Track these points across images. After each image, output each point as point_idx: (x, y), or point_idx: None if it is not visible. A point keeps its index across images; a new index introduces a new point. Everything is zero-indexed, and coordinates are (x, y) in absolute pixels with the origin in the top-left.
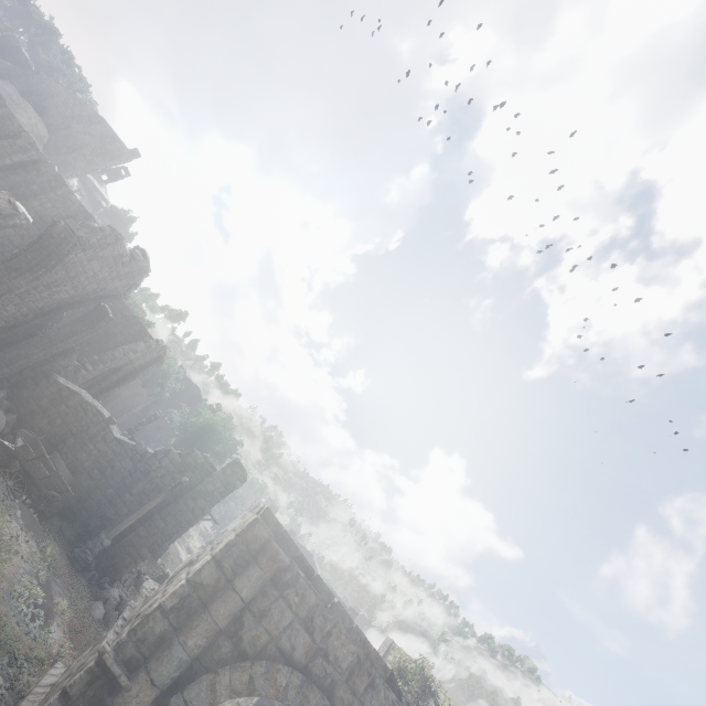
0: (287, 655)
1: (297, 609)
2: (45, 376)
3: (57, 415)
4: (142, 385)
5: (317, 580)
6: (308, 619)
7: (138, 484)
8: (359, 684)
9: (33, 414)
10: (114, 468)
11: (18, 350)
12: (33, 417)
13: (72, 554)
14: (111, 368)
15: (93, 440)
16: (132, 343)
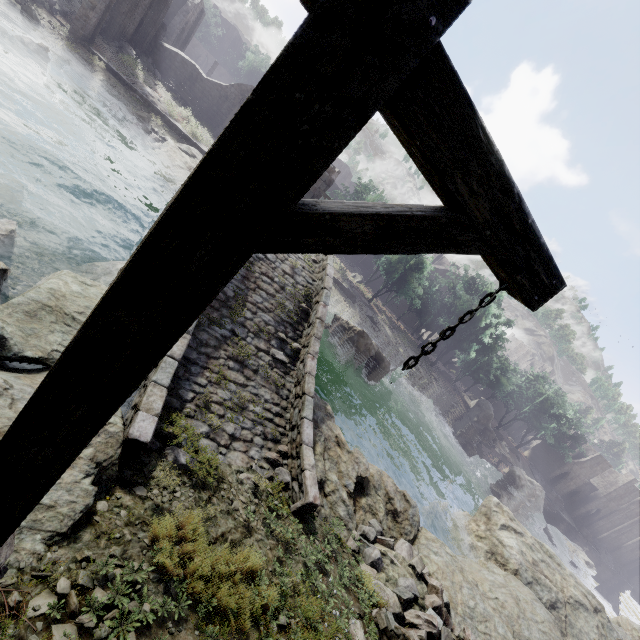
0: None
1: None
2: (160, 45)
3: (176, 69)
4: (194, 36)
5: None
6: None
7: (225, 104)
8: None
9: (166, 70)
10: (211, 96)
11: (143, 31)
12: (167, 72)
13: (213, 135)
14: (181, 30)
15: (197, 82)
16: (184, 5)
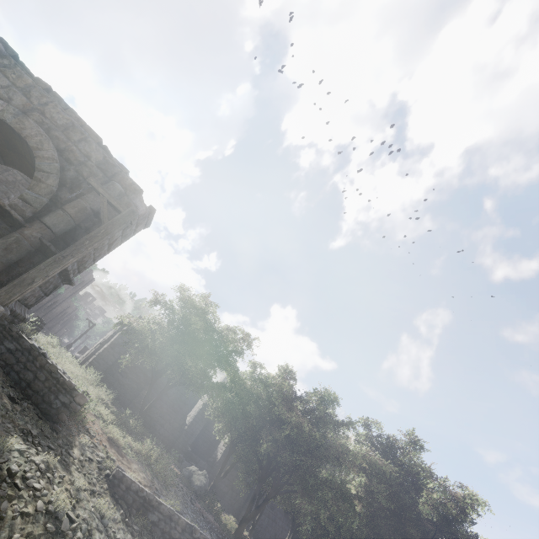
0: (5, 101)
1: (14, 81)
2: None
3: None
4: None
5: (36, 79)
6: (25, 90)
7: None
8: (73, 135)
9: None
10: None
11: None
12: None
13: None
14: None
15: None
16: None
